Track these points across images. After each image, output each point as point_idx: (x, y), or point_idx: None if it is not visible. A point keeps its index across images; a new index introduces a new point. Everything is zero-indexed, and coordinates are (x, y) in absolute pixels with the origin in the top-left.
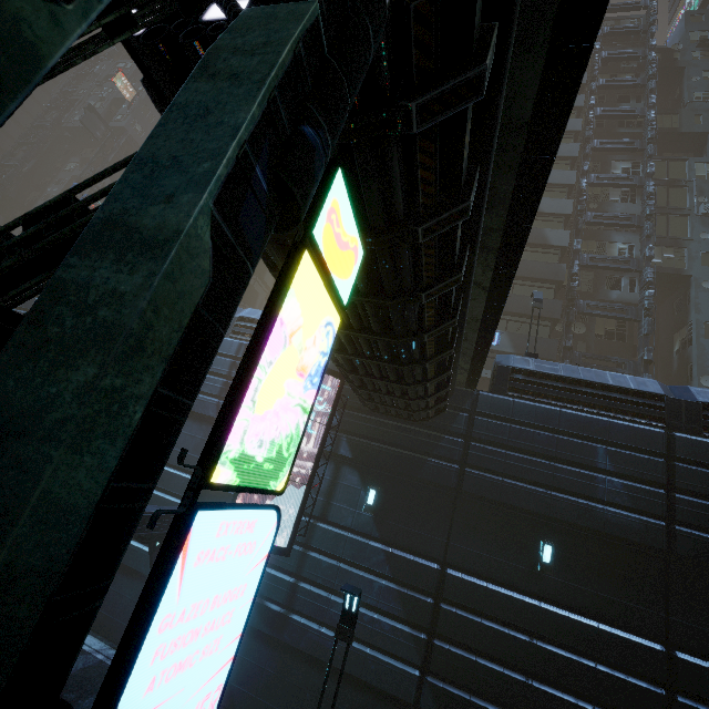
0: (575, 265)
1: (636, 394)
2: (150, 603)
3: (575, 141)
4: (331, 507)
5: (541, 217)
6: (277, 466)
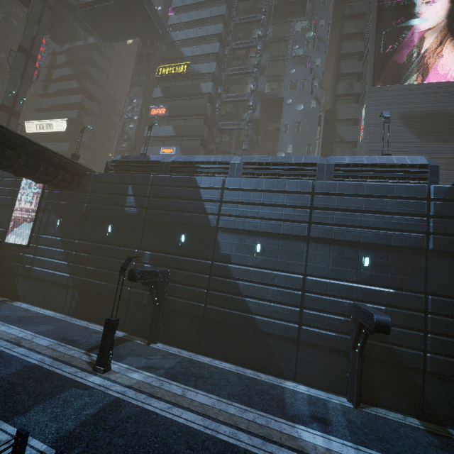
0: (217, 102)
1: (153, 163)
2: None
3: (226, 21)
4: (47, 229)
5: (201, 76)
6: None
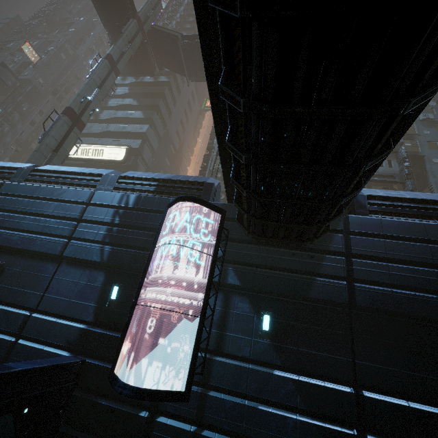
0: None
1: None
2: None
3: None
4: (226, 338)
5: None
6: None
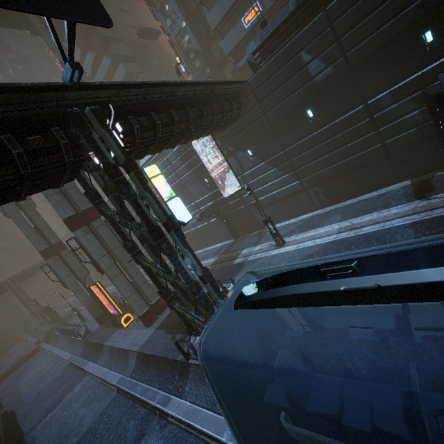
0: None
1: (305, 2)
2: (169, 209)
3: None
4: (243, 167)
5: None
6: (172, 194)
